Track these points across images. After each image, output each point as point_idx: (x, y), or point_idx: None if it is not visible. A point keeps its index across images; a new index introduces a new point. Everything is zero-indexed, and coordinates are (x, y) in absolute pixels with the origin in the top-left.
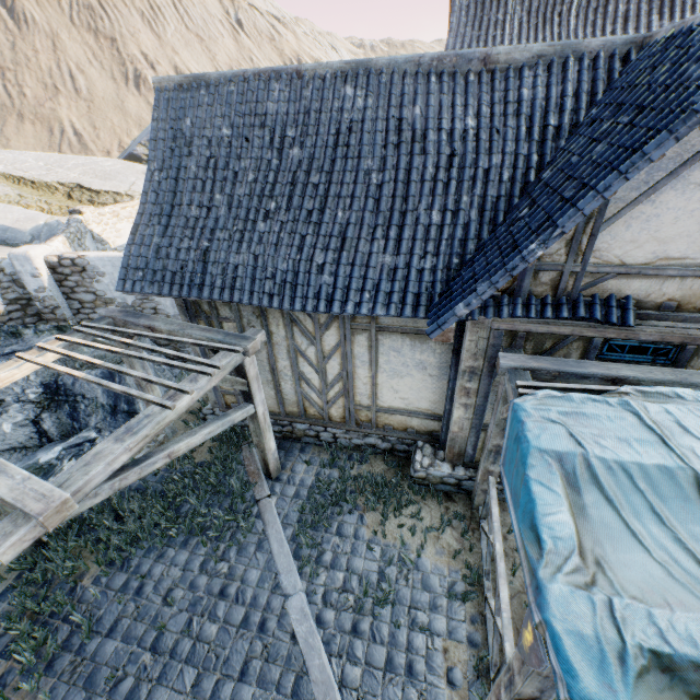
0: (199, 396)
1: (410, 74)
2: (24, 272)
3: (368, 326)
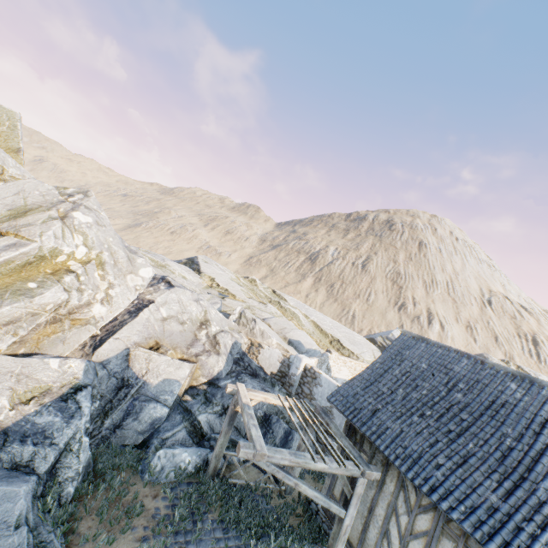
0: (327, 470)
1: None
2: (294, 364)
3: (456, 537)
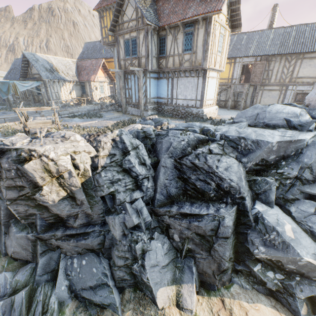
0: None
1: None
2: None
3: None
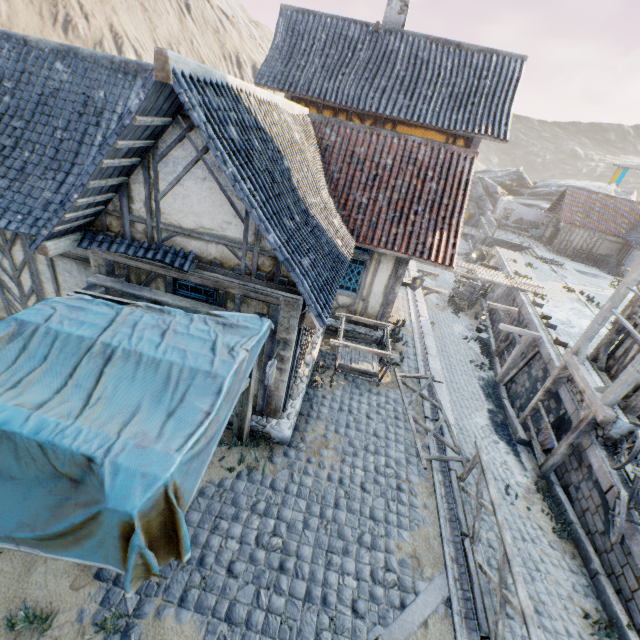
0: None
1: (107, 68)
2: None
3: None
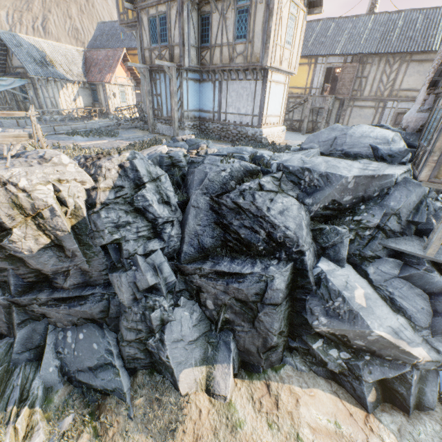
0: None
1: None
2: None
3: None
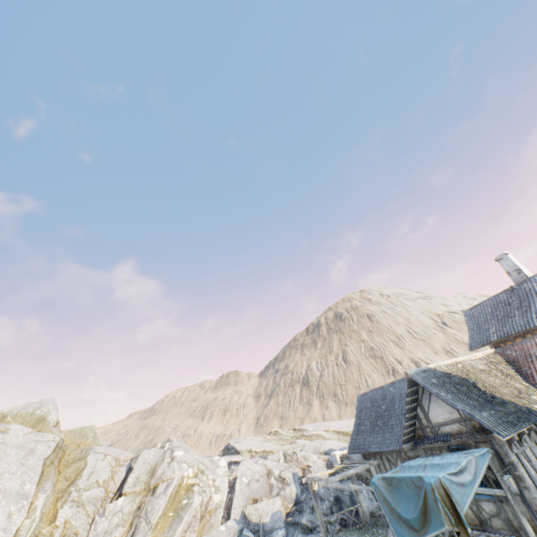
0: (355, 472)
1: (402, 382)
2: (333, 460)
3: (405, 457)
